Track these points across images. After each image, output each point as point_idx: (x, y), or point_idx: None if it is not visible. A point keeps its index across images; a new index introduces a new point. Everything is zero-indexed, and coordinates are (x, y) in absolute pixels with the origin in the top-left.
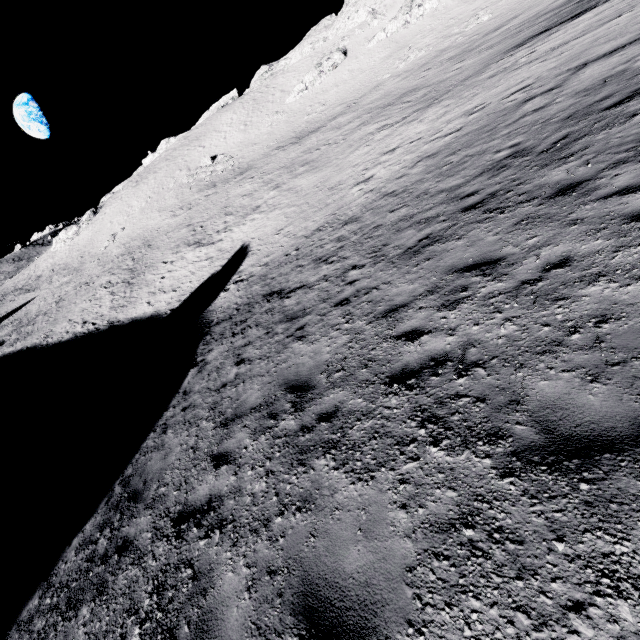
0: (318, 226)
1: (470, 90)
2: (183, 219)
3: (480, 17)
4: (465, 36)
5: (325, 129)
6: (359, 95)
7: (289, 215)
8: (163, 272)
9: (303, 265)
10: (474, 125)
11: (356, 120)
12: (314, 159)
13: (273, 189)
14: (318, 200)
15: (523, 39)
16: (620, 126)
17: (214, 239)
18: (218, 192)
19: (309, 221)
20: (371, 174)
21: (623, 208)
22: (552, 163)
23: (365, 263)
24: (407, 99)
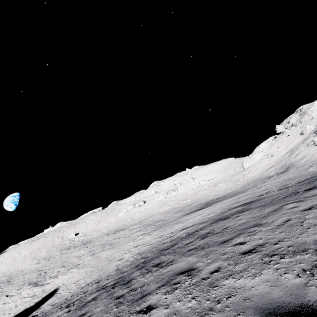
0: (90, 281)
1: (167, 227)
2: (40, 266)
3: (187, 200)
4: (182, 204)
5: (127, 229)
6: (145, 217)
7: (87, 272)
8: (0, 303)
9: (62, 307)
10: (155, 243)
11: (138, 228)
12: (114, 243)
13: (91, 255)
14: (102, 265)
15: (190, 212)
16: (157, 258)
17: (45, 282)
18: (68, 252)
19: (90, 277)
20: (124, 256)
21: (120, 293)
22: (140, 268)
23: (72, 309)
24: (155, 224)
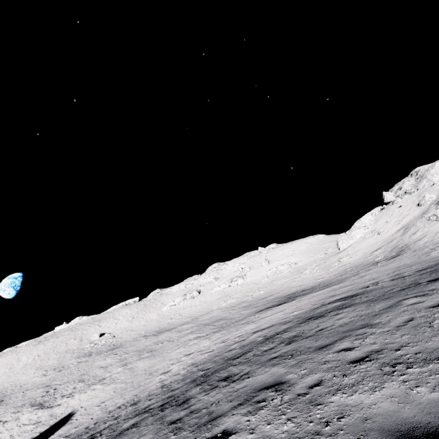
0: (122, 403)
1: (233, 328)
2: (48, 379)
3: (259, 291)
4: (253, 297)
5: (174, 330)
6: (200, 314)
7: (117, 390)
8: None
9: (83, 438)
10: (217, 350)
11: (190, 329)
12: (156, 349)
13: (122, 366)
14: (139, 381)
15: (264, 308)
16: (224, 370)
17: (55, 402)
18: (88, 360)
19: (122, 397)
20: (172, 368)
21: (176, 417)
22: (199, 384)
23: None
24: (215, 323)
